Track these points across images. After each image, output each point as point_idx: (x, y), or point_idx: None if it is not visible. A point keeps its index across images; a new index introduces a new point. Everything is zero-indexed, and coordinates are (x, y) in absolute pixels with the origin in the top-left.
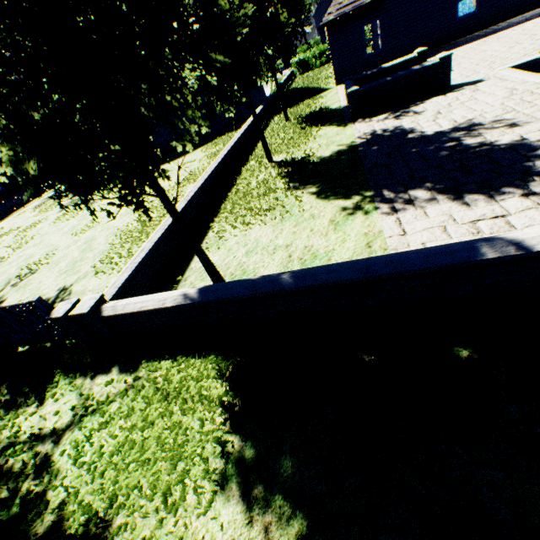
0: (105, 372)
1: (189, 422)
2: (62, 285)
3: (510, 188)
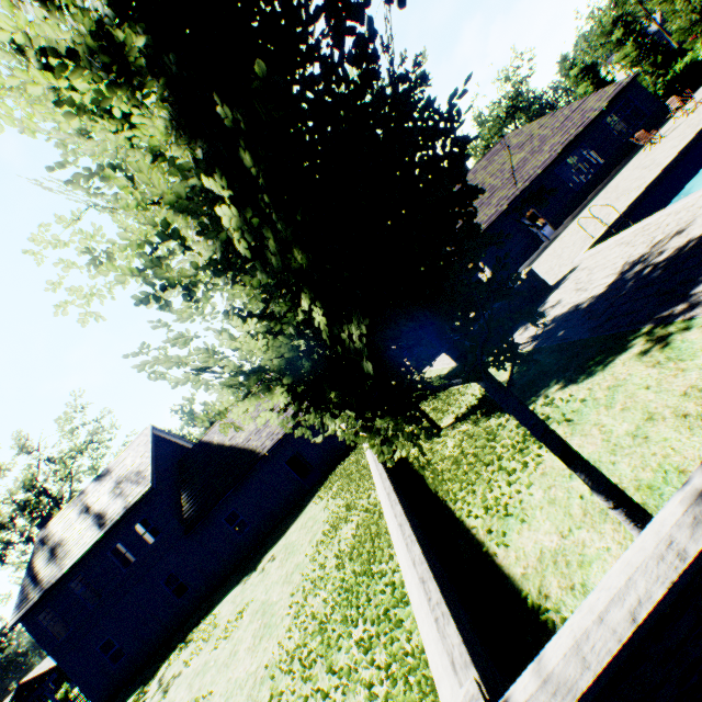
0: None
1: None
2: None
3: None
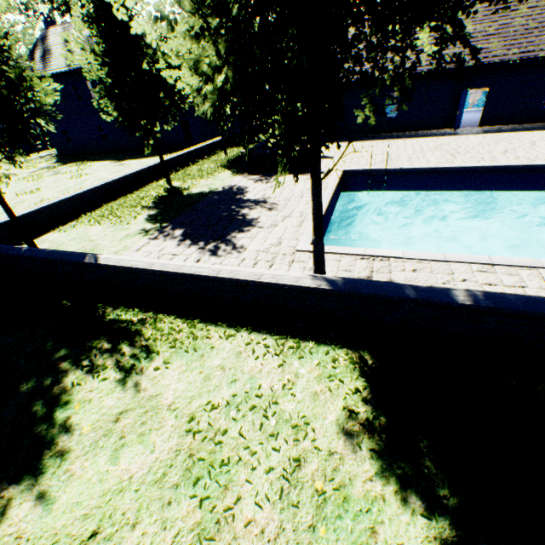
0: None
1: None
2: None
3: (204, 243)
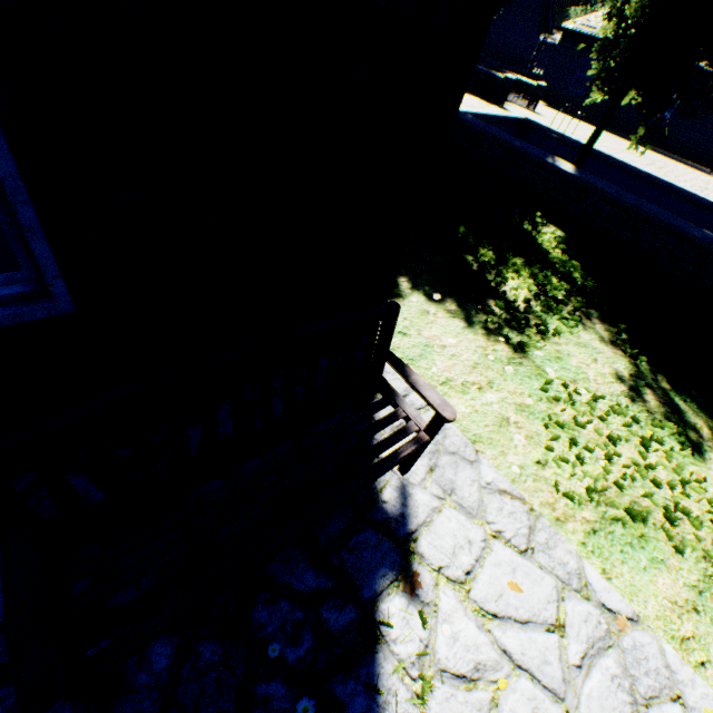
0: None
1: None
2: None
3: None
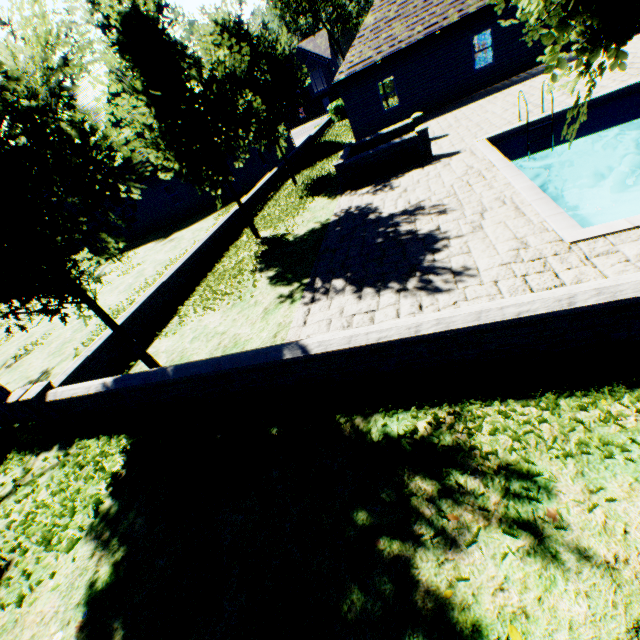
0: (48, 450)
1: (86, 488)
2: (46, 368)
3: (395, 283)
